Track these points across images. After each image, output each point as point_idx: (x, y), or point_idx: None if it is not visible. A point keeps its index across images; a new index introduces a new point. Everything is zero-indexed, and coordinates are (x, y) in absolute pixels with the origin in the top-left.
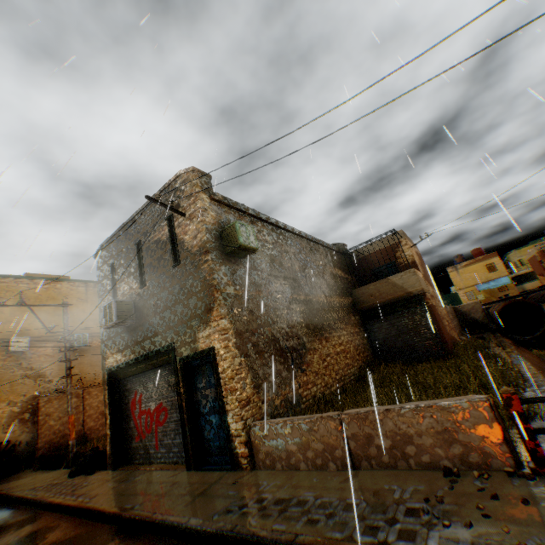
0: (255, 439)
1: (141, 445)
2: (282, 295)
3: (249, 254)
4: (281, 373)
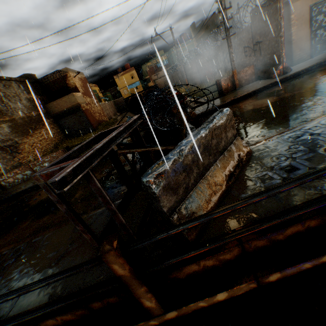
0: (1, 182)
1: None
2: None
3: None
4: (7, 157)
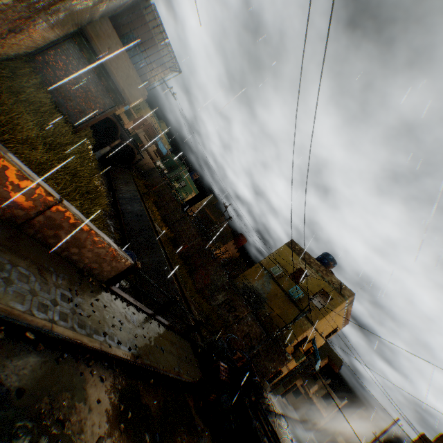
0: None
1: None
2: None
3: None
4: None
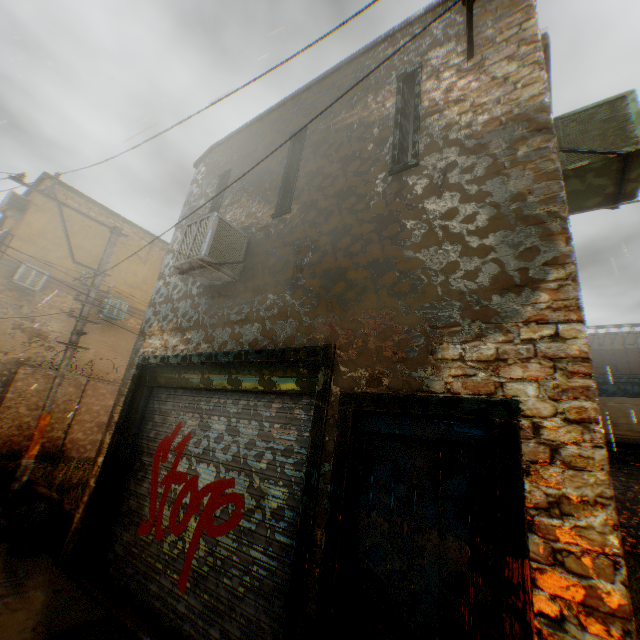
0: None
1: (146, 551)
2: None
3: (594, 205)
4: None
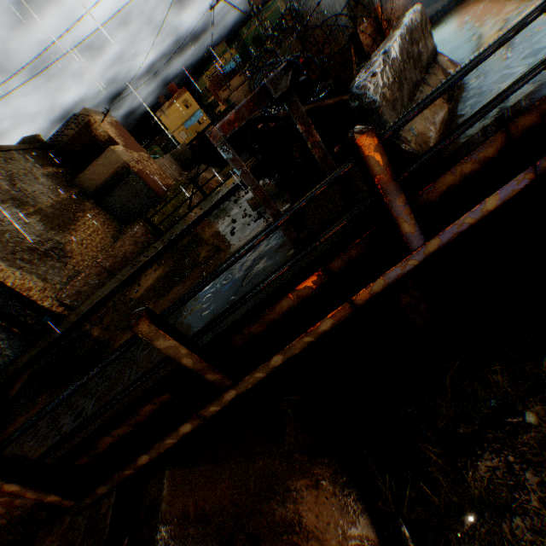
0: (65, 300)
1: None
2: (15, 217)
3: None
4: (56, 266)
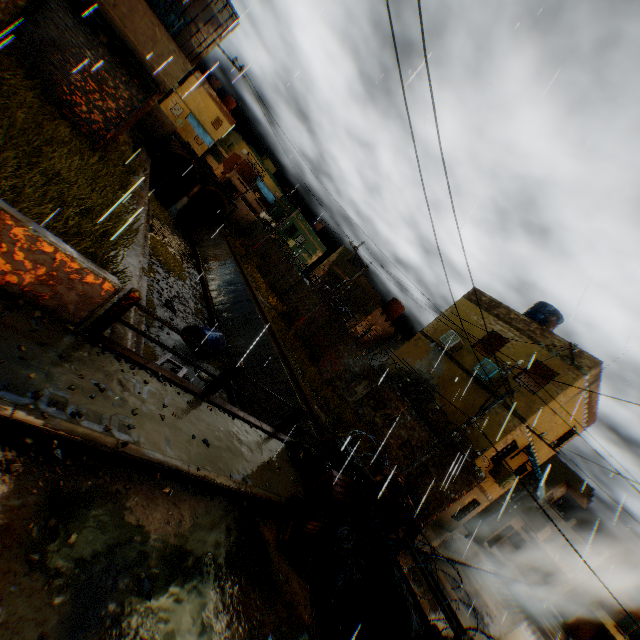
0: None
1: None
2: None
3: None
4: None
